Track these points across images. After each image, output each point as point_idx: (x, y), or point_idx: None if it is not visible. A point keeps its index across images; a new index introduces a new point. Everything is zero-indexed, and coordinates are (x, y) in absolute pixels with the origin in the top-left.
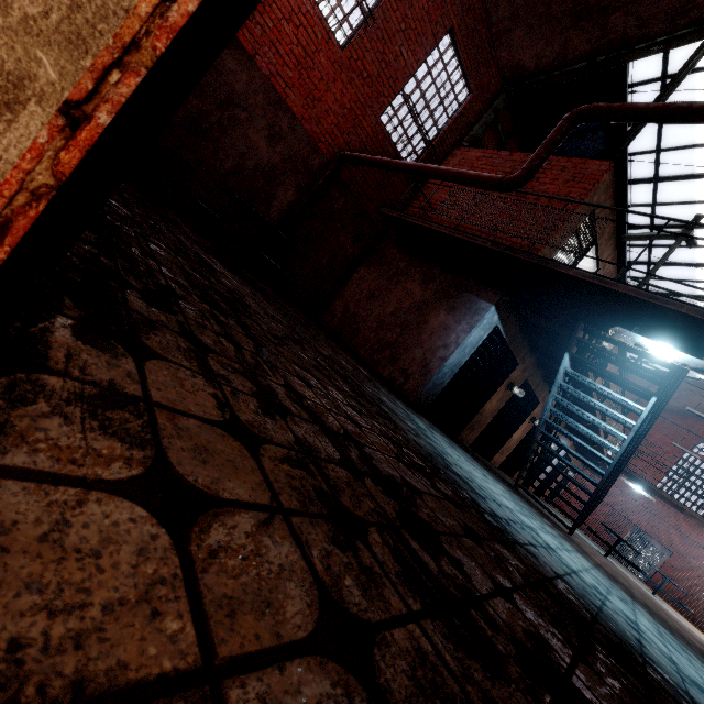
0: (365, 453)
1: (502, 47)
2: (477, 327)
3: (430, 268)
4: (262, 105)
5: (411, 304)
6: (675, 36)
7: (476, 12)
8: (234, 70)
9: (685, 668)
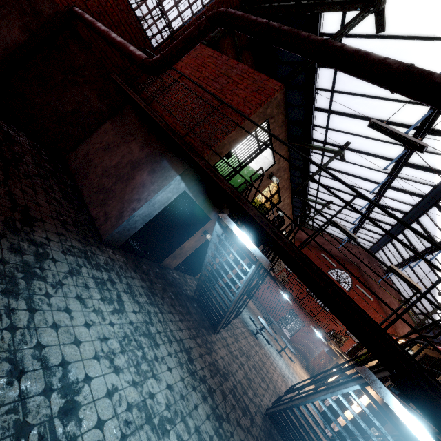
0: None
1: None
2: (164, 190)
3: (150, 136)
4: None
5: (129, 161)
6: (349, 1)
7: None
8: None
9: None
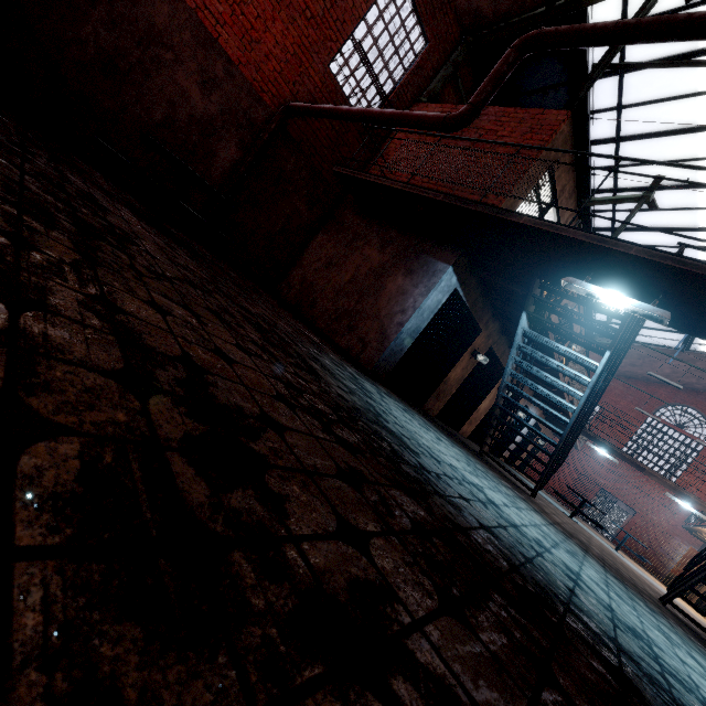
0: (203, 380)
1: None
2: (435, 289)
3: (388, 232)
4: (190, 44)
5: (369, 269)
6: None
7: None
8: (153, 0)
9: (625, 615)
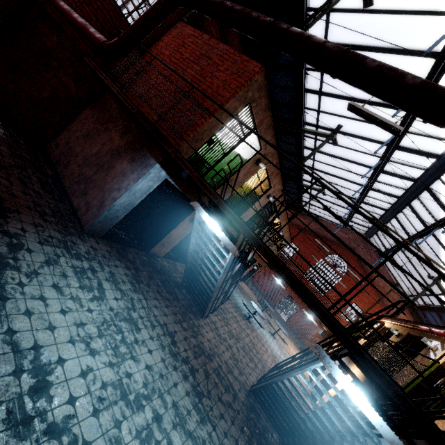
0: None
1: None
2: (144, 178)
3: (130, 122)
4: None
5: (109, 149)
6: None
7: None
8: None
9: None
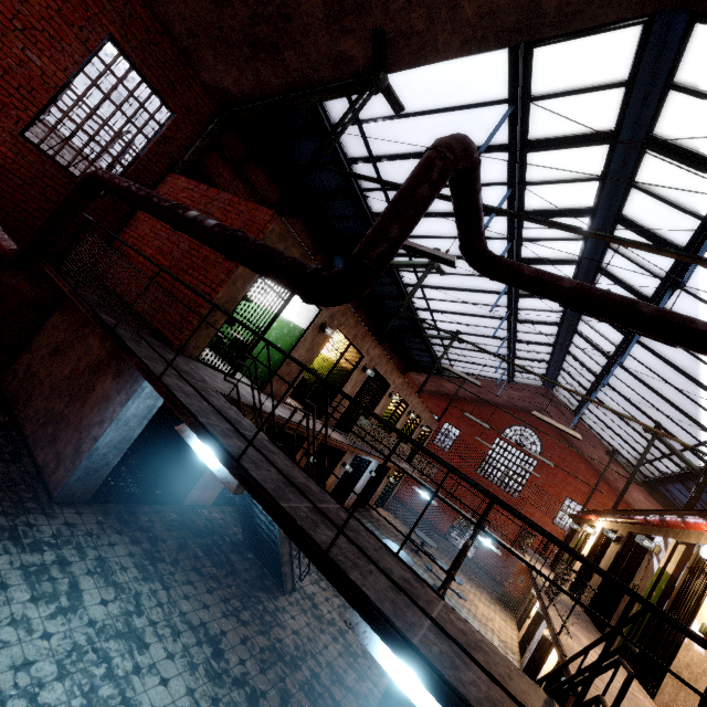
0: None
1: (199, 67)
2: (137, 397)
3: None
4: None
5: (87, 365)
6: (343, 85)
7: (147, 22)
8: None
9: None
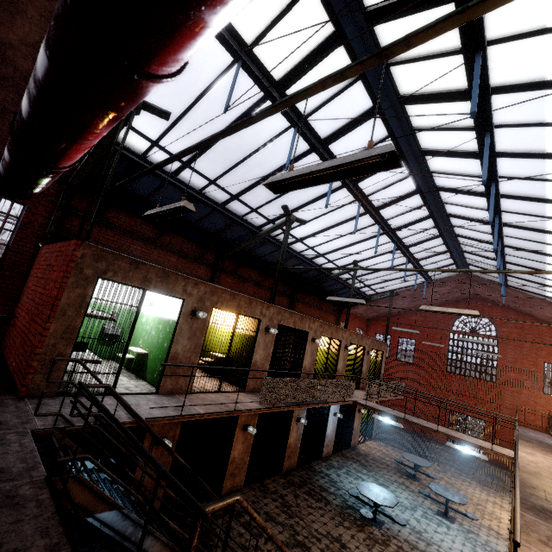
0: None
1: None
2: None
3: None
4: None
5: None
6: None
7: None
8: None
9: None
